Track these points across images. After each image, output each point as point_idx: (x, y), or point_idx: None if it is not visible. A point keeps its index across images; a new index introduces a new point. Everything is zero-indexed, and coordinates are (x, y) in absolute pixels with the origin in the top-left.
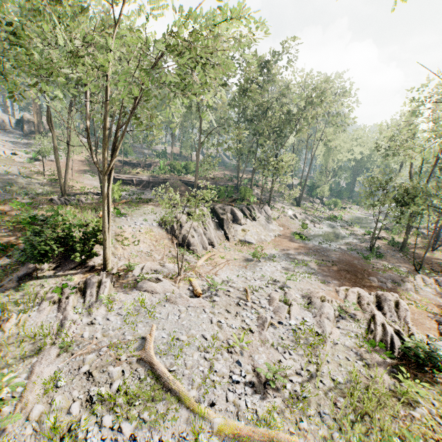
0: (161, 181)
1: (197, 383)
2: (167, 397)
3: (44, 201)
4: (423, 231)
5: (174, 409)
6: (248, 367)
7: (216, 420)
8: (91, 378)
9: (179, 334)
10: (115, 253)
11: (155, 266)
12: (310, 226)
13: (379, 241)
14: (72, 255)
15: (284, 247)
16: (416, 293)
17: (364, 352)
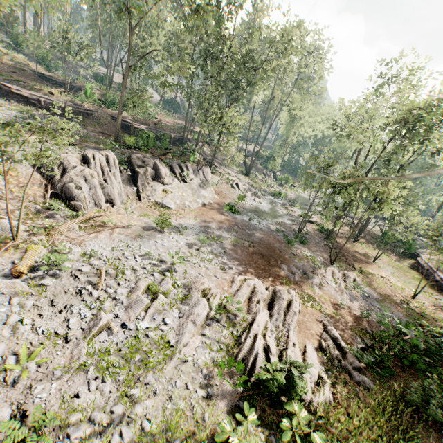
0: (83, 112)
1: None
2: None
3: None
4: (354, 221)
5: None
6: (3, 412)
7: None
8: None
9: None
10: None
11: None
12: (250, 198)
13: (311, 225)
14: None
15: (207, 218)
16: (321, 287)
17: (217, 374)
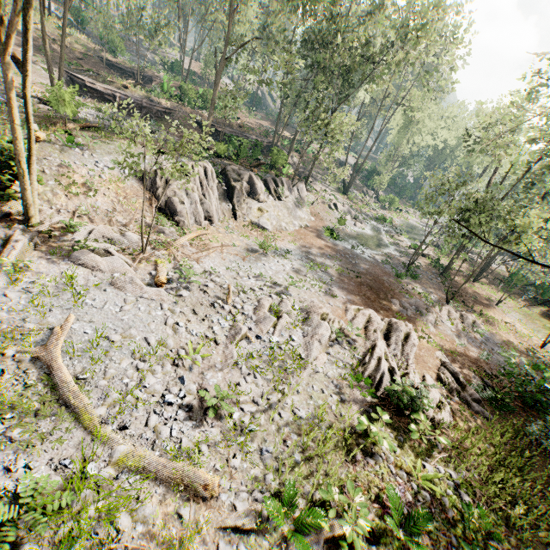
0: (161, 111)
1: (111, 399)
2: (59, 413)
3: None
4: (474, 257)
5: (65, 428)
6: (192, 386)
7: (119, 449)
8: None
9: (112, 332)
10: (53, 202)
11: (111, 232)
12: (350, 223)
13: (422, 259)
14: None
15: (307, 243)
16: (436, 326)
17: (346, 386)
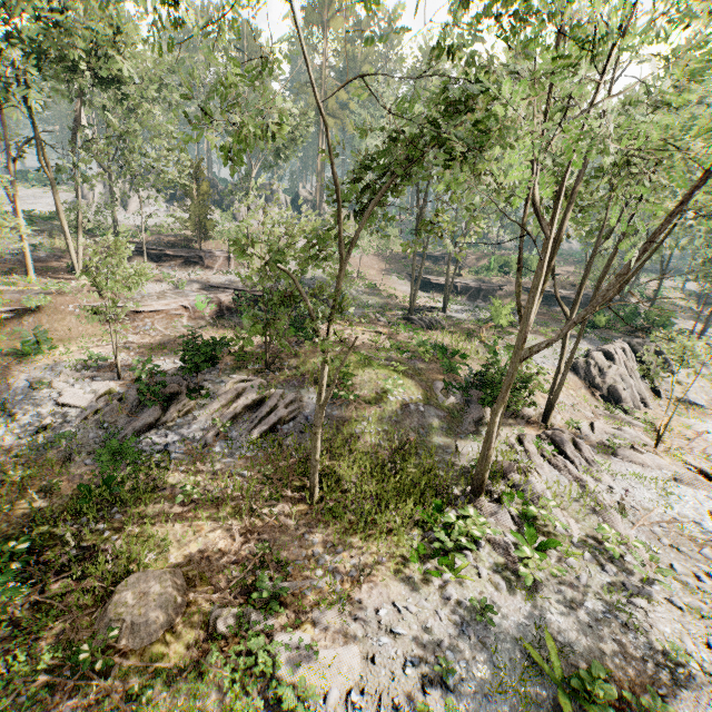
0: (496, 289)
1: None
2: None
3: (398, 320)
4: None
5: None
6: None
7: None
8: (682, 553)
9: None
10: (537, 402)
11: (608, 428)
12: None
13: None
14: (517, 403)
15: None
16: None
17: None
